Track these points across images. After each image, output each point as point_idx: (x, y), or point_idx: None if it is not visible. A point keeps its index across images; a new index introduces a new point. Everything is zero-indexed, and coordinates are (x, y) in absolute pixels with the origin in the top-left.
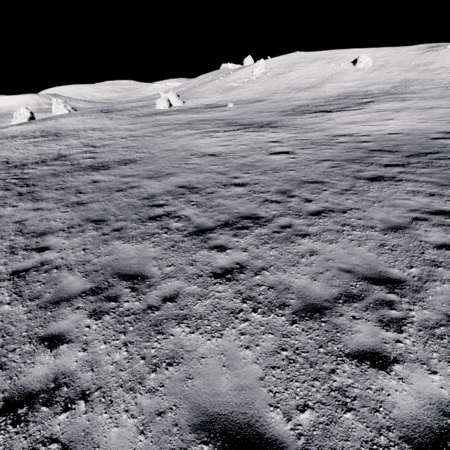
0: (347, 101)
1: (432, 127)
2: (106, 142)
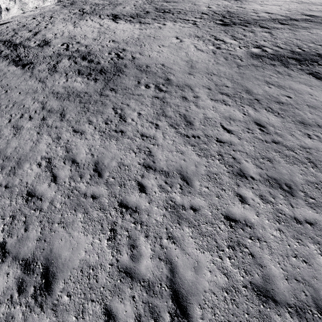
0: None
1: (272, 10)
2: None
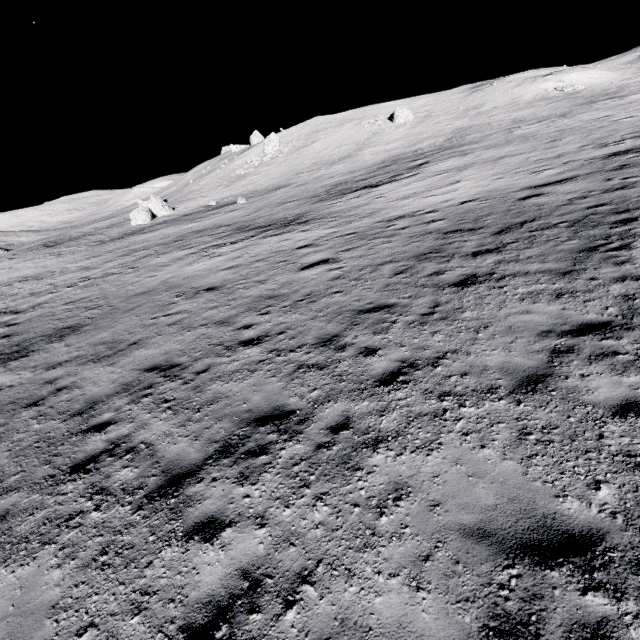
0: (396, 167)
1: (512, 183)
2: (40, 299)
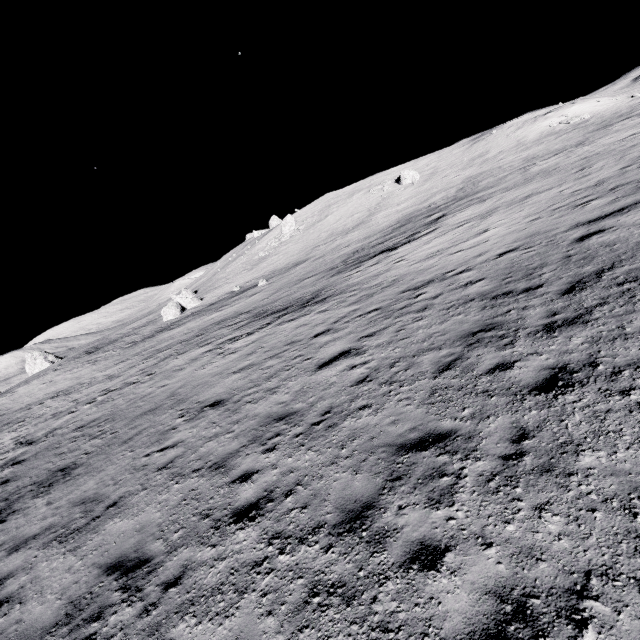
0: (411, 226)
1: (555, 222)
2: (57, 422)
